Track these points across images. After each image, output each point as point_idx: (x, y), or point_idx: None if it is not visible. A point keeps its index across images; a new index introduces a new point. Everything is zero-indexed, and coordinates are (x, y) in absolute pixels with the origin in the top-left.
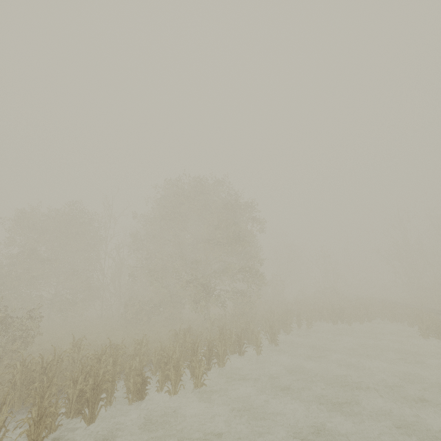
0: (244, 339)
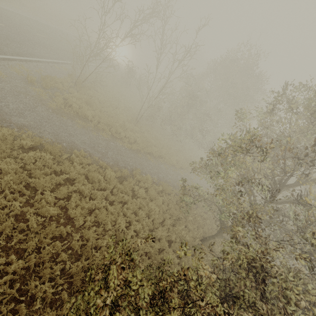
0: None
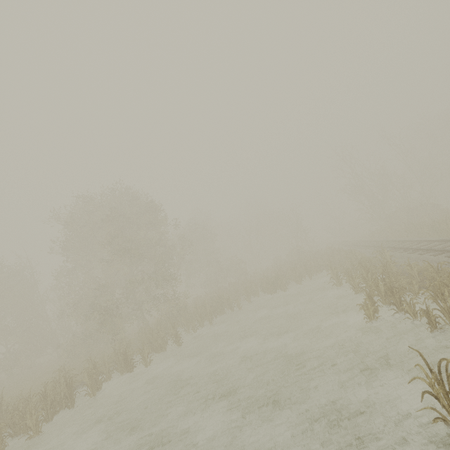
0: (130, 356)
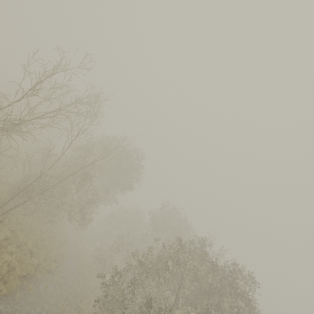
0: None
